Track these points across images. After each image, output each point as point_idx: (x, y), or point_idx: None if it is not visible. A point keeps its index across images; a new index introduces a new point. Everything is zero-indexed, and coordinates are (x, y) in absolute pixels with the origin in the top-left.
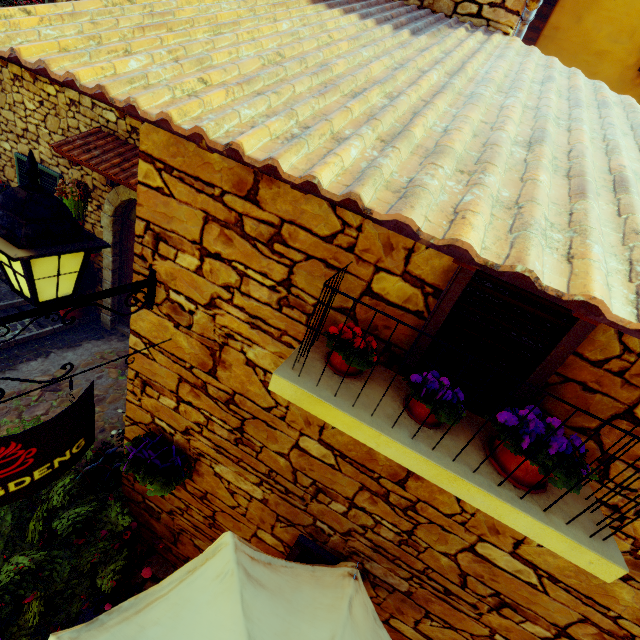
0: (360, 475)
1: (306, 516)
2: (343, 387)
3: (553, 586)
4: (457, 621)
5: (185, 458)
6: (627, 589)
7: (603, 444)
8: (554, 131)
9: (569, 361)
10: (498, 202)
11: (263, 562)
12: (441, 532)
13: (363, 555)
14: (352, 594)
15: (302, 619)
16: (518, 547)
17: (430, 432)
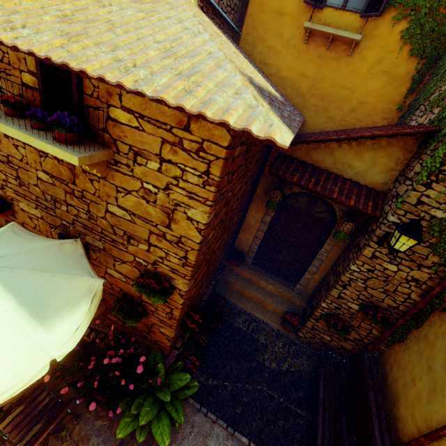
0: (62, 185)
1: (58, 219)
2: (5, 118)
3: (135, 218)
4: (123, 257)
5: (8, 204)
6: (151, 208)
7: (111, 134)
8: (95, 9)
9: (85, 97)
10: (10, 22)
11: (30, 234)
12: (96, 205)
13: (83, 233)
14: (67, 242)
15: (32, 243)
16: (118, 201)
17: (35, 130)
